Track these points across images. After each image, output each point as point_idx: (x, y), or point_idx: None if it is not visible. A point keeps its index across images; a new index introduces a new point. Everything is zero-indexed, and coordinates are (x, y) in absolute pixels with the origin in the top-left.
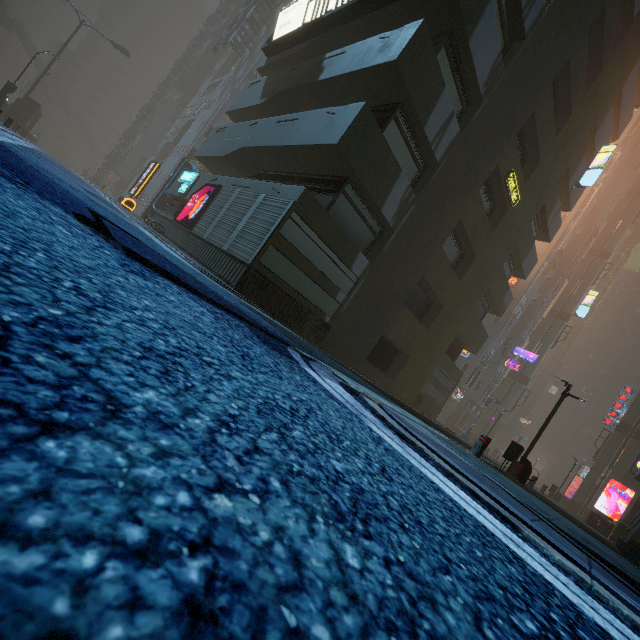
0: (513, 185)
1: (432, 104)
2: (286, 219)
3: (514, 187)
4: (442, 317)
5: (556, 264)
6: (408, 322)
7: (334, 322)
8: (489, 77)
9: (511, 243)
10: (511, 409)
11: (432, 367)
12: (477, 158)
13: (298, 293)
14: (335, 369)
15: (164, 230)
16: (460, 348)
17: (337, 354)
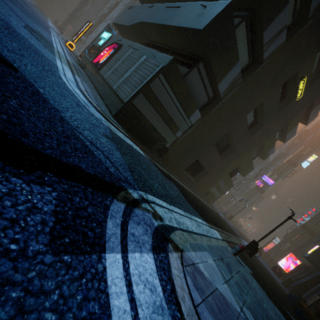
0: (302, 86)
1: (275, 15)
2: (155, 77)
3: (302, 88)
4: (233, 155)
5: (301, 136)
6: (213, 155)
7: (171, 147)
8: (319, 4)
9: (286, 121)
10: (250, 203)
11: (219, 179)
12: (288, 63)
13: (153, 127)
14: (159, 197)
15: (85, 67)
16: (236, 172)
17: (169, 165)
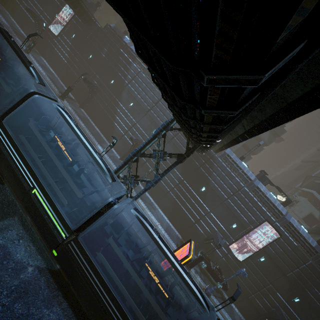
0: None
1: None
2: None
3: None
4: None
5: None
6: None
7: None
8: None
9: None
10: None
11: None
12: None
13: None
14: None
15: None
16: None
17: None
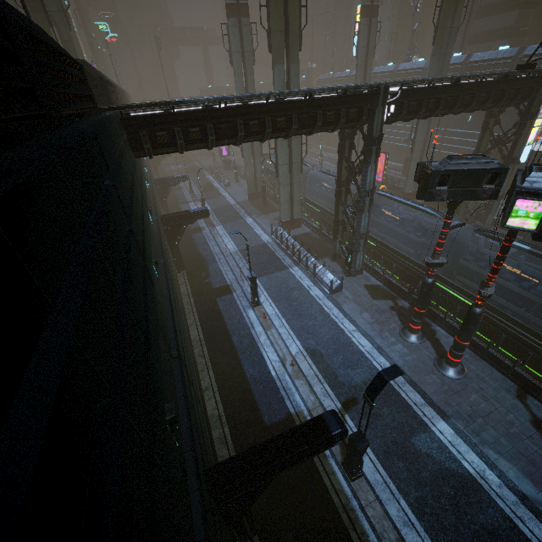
0: None
1: None
2: None
3: None
4: None
5: None
6: None
7: None
8: None
9: None
10: None
11: None
12: None
13: None
14: None
15: None
16: None
17: None
